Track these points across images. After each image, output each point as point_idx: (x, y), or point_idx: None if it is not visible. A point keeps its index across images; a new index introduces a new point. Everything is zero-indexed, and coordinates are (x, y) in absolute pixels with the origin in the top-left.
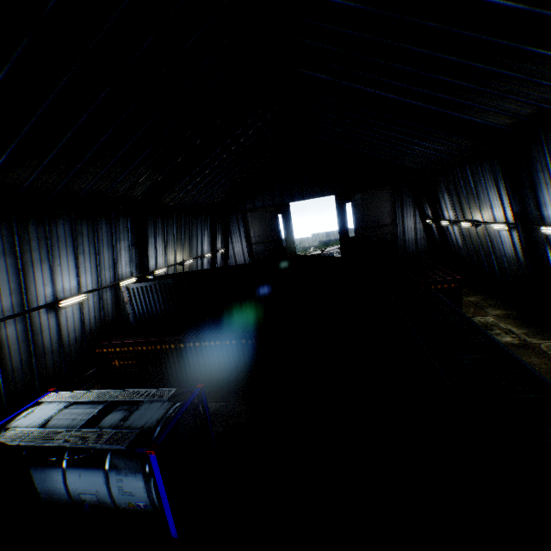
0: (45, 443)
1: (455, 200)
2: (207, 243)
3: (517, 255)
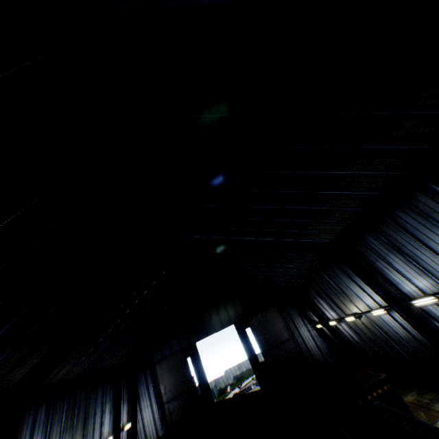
0: None
1: (329, 301)
2: (108, 420)
3: (411, 333)
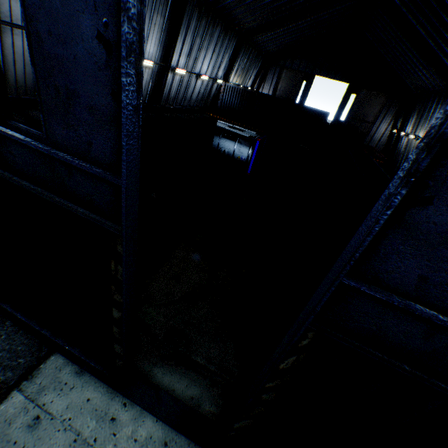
0: (217, 125)
1: (417, 120)
2: (251, 80)
3: None
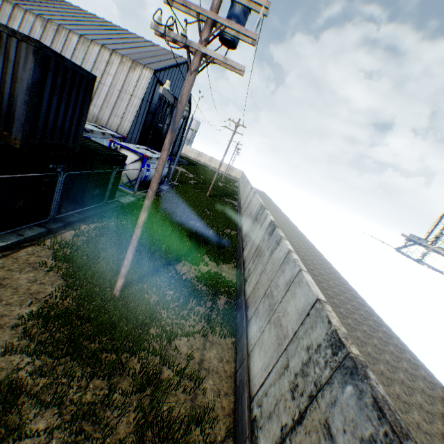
0: None
1: None
2: None
3: None
